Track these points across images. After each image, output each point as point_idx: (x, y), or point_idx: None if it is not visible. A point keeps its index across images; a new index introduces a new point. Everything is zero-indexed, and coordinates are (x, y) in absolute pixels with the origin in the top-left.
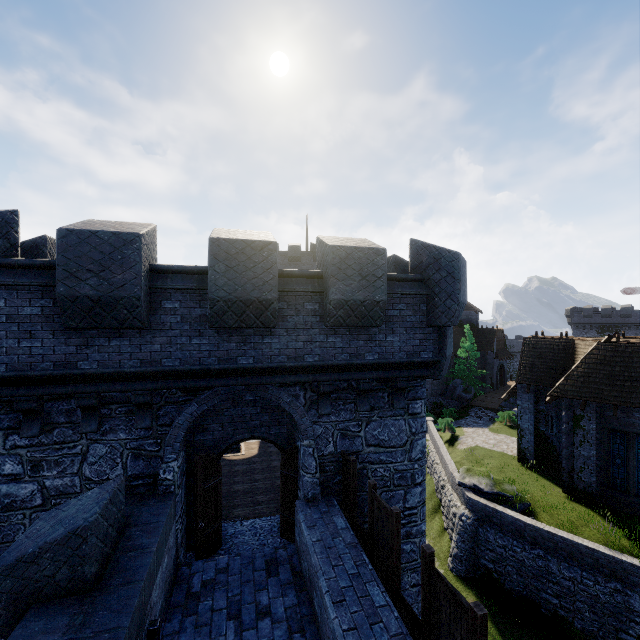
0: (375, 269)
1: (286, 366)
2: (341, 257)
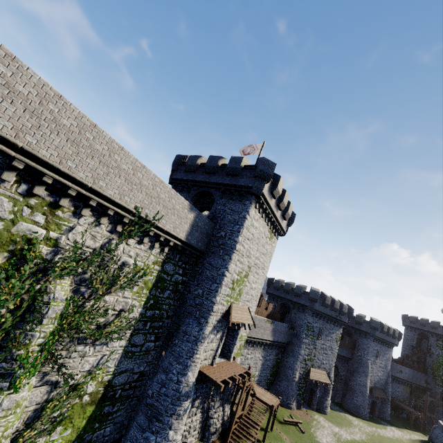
0: (360, 318)
1: (350, 326)
2: (357, 316)
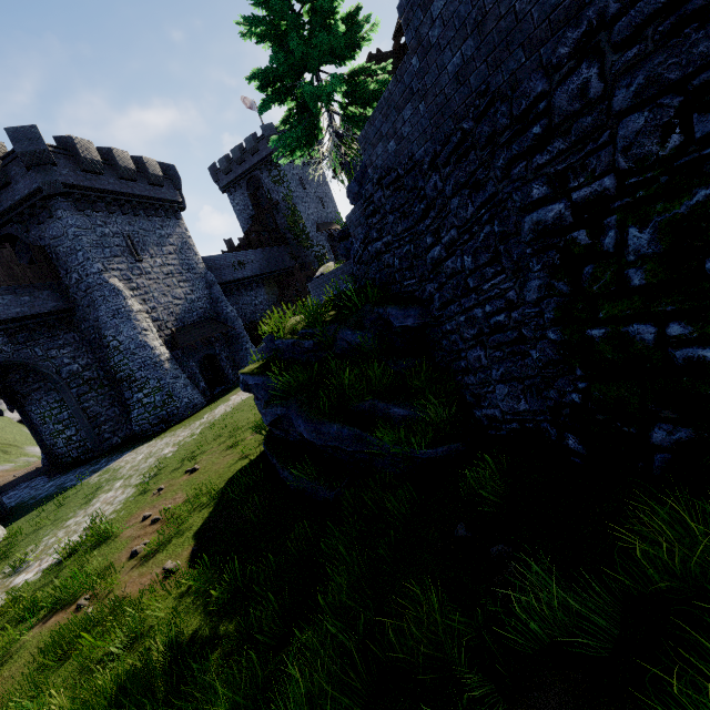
0: None
1: None
2: None
